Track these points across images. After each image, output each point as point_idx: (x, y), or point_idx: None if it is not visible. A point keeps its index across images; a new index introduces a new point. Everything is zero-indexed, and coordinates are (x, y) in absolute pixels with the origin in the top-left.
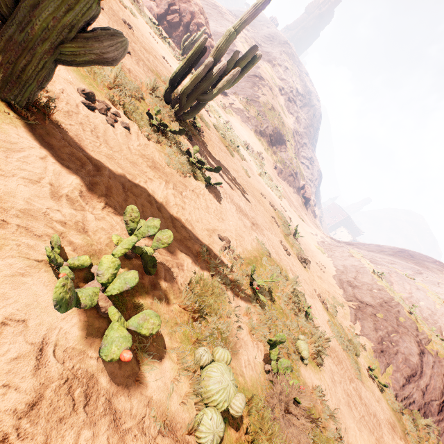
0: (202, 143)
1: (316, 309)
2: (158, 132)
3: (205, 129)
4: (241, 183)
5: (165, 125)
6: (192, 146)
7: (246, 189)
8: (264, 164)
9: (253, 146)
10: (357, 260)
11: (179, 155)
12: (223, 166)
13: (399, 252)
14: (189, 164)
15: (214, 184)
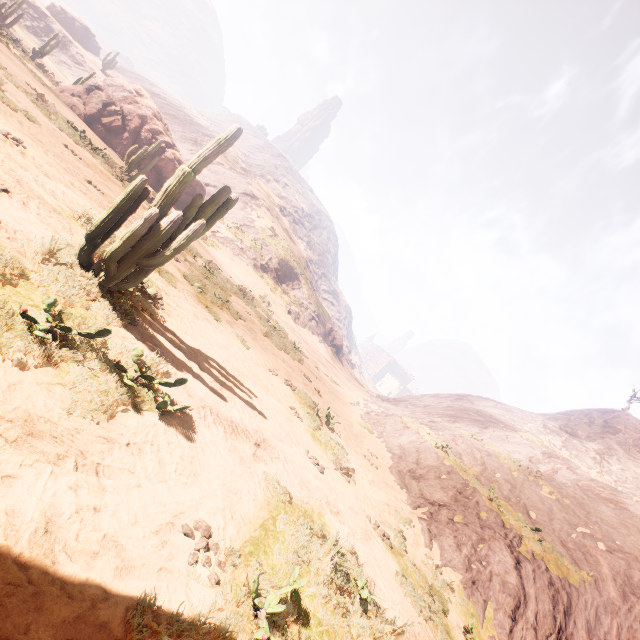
0: (160, 319)
1: (376, 559)
2: (54, 339)
3: (166, 289)
4: (235, 367)
5: (66, 328)
6: (136, 335)
7: (244, 374)
8: (273, 311)
9: (254, 288)
10: (415, 432)
11: (100, 374)
12: (201, 349)
13: (458, 400)
14: (124, 385)
15: (175, 410)
